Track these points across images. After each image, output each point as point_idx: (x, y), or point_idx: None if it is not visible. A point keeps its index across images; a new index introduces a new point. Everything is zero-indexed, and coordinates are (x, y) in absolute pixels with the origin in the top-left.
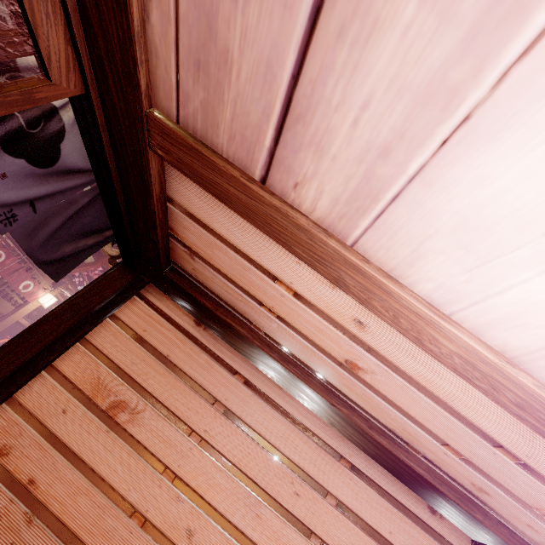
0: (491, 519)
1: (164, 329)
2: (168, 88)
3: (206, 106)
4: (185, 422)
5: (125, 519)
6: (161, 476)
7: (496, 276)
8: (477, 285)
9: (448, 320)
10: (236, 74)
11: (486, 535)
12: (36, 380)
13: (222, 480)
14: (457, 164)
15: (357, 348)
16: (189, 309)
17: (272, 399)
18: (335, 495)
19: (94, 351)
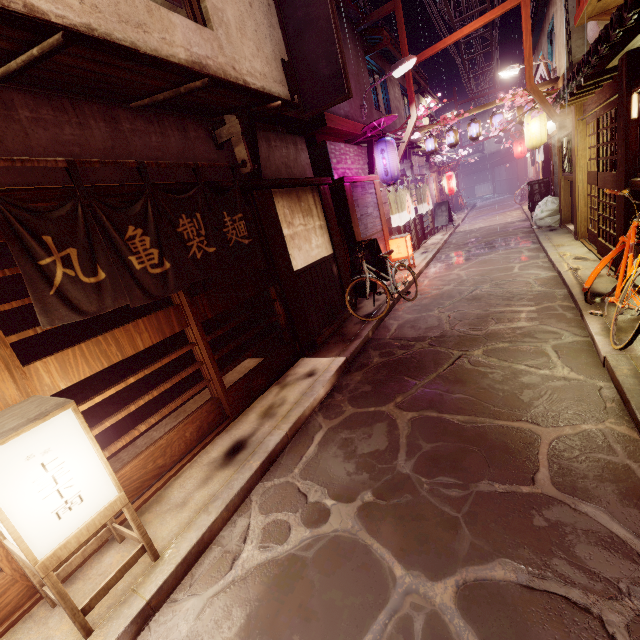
0: None
1: None
2: None
3: None
4: None
5: None
6: None
7: None
8: None
9: None
10: None
11: None
12: None
13: None
14: None
15: None
16: None
17: None
18: None
19: None
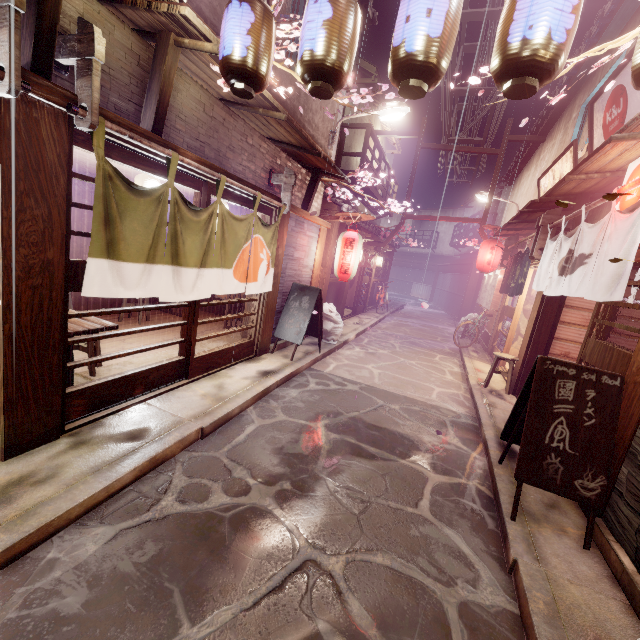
0: None
1: None
2: None
3: None
4: None
5: None
6: None
7: None
8: None
9: None
10: None
11: None
12: (557, 328)
13: None
14: None
15: None
16: None
17: None
18: None
19: (573, 308)
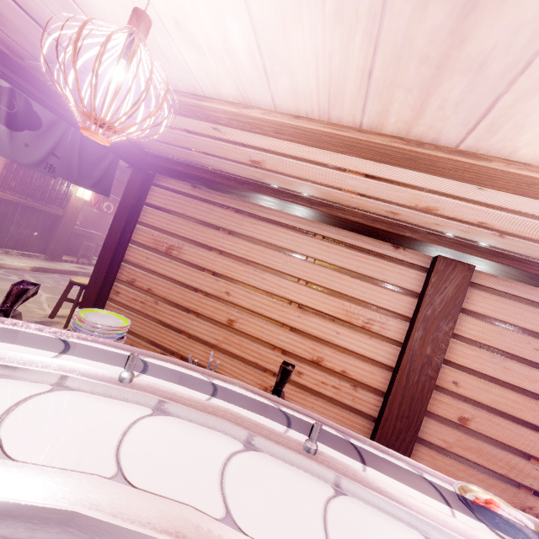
0: (421, 233)
1: (176, 199)
2: (13, 44)
3: (29, 44)
4: (207, 245)
5: (195, 294)
6: (204, 273)
7: (175, 58)
8: (181, 69)
9: (205, 100)
10: (12, 20)
11: (427, 247)
12: (128, 249)
13: (237, 267)
14: (91, 10)
15: (239, 148)
16: (182, 179)
17: (257, 215)
18: (312, 257)
19: (146, 226)
